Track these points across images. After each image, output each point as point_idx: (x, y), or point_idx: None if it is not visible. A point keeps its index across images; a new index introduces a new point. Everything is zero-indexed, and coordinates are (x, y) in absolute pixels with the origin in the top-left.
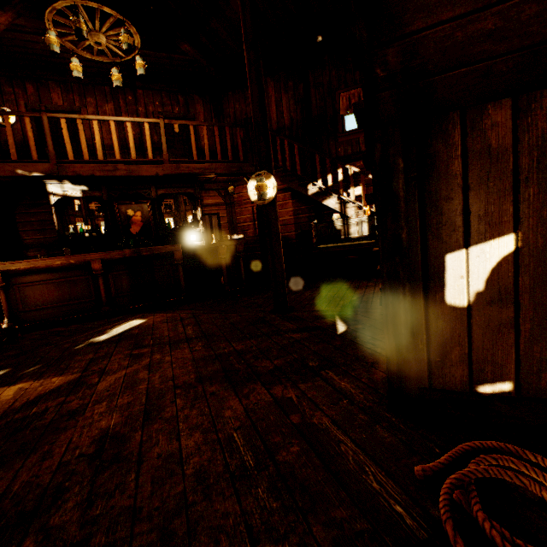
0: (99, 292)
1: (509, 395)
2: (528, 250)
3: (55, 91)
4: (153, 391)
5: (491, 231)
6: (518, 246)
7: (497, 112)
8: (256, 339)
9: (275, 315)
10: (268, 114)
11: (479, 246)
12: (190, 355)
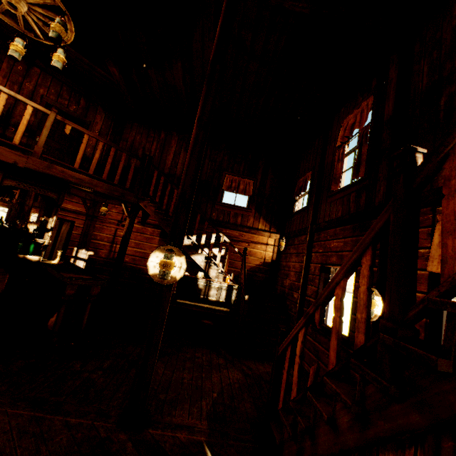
0: None
1: None
2: None
3: None
4: None
5: None
6: None
7: None
8: None
9: (125, 435)
10: (164, 158)
11: None
12: None
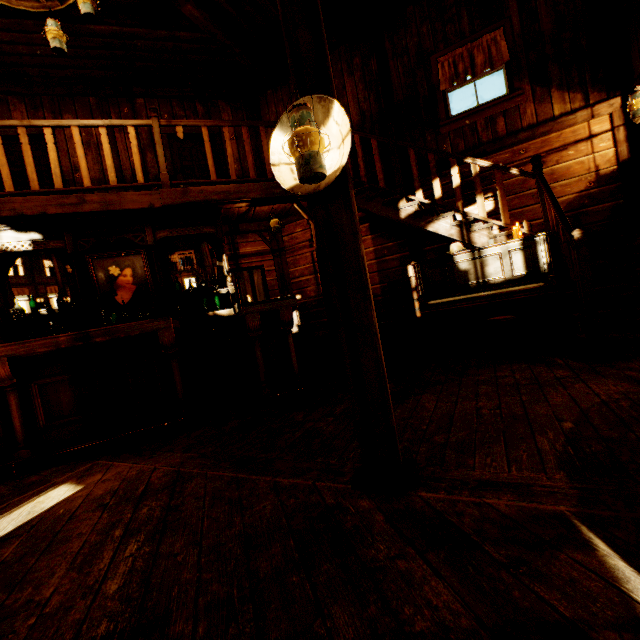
0: (12, 421)
1: None
2: None
3: (17, 109)
4: None
5: None
6: None
7: None
8: None
9: (370, 502)
10: None
11: None
12: None
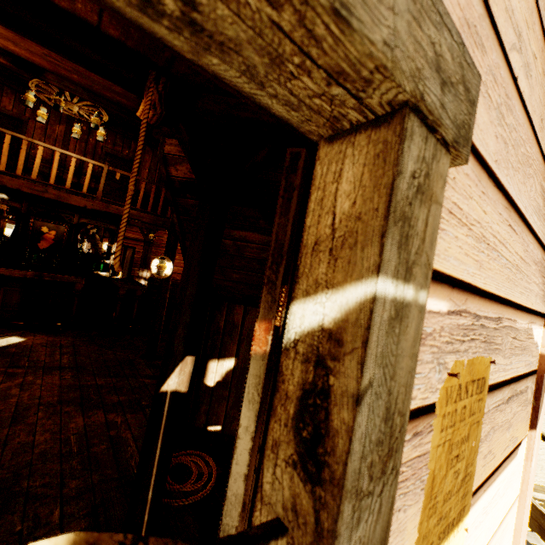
0: None
1: (219, 432)
2: (238, 368)
3: (8, 96)
4: (22, 405)
5: (228, 356)
6: (235, 365)
7: (239, 309)
8: (117, 378)
9: (143, 360)
10: None
11: (223, 361)
12: (59, 382)
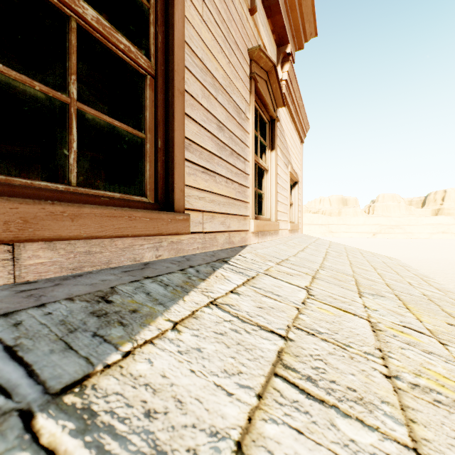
0: None
1: None
2: None
3: None
4: None
5: None
6: None
7: None
8: None
9: None
10: None
11: None
12: None
